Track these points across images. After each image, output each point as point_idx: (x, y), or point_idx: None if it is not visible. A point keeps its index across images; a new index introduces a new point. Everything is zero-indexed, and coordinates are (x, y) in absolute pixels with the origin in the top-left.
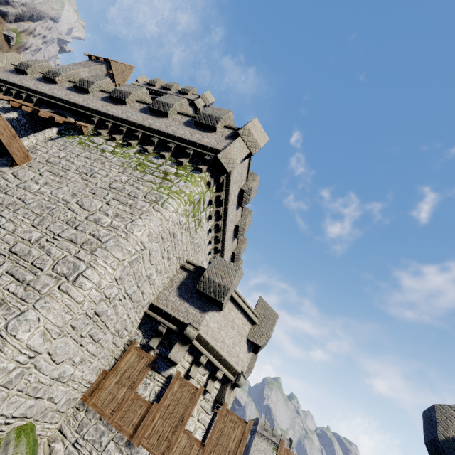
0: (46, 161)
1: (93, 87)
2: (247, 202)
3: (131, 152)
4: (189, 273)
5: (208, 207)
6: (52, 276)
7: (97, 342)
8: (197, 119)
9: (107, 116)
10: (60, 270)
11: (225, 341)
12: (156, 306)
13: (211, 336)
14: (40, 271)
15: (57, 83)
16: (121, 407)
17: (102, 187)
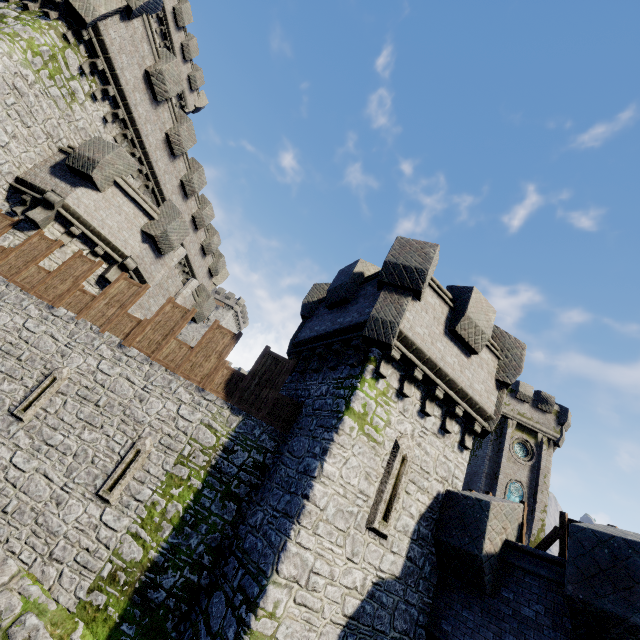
0: None
1: None
2: (165, 95)
3: None
4: (68, 156)
5: (83, 78)
6: None
7: None
8: None
9: None
10: None
11: (107, 222)
12: (22, 179)
13: (85, 211)
14: None
15: None
16: None
17: None
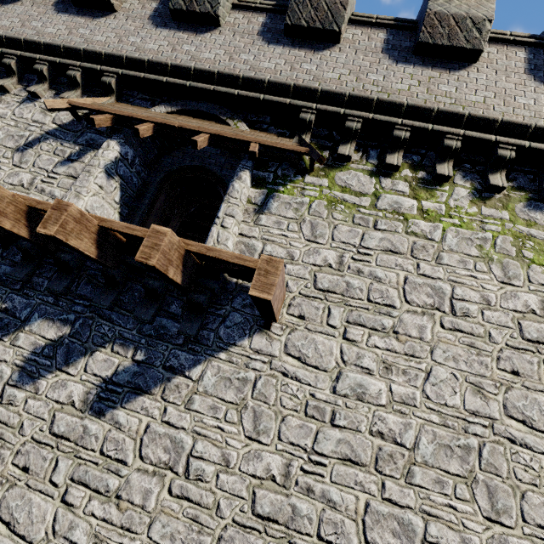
0: (316, 288)
1: (222, 1)
2: None
3: (464, 203)
4: None
5: None
6: None
7: None
8: None
9: (334, 99)
10: None
11: None
12: None
13: None
14: None
15: (114, 9)
16: None
17: (513, 345)
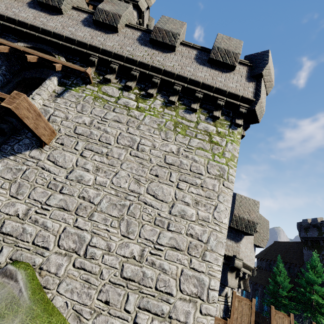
0: (74, 132)
1: (65, 3)
2: None
3: (158, 106)
4: None
5: None
6: (186, 300)
7: None
8: (212, 55)
9: (107, 53)
10: (189, 290)
11: (248, 254)
12: None
13: (243, 257)
14: (171, 297)
15: None
16: None
17: (159, 164)
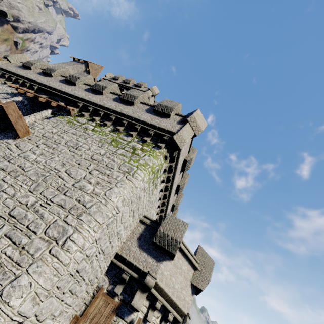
0: (42, 135)
1: (79, 81)
2: (188, 168)
3: (107, 130)
4: (146, 226)
5: (163, 174)
6: (44, 240)
7: (74, 294)
8: (156, 108)
9: (89, 102)
10: (51, 234)
11: (175, 286)
12: (121, 256)
13: (165, 283)
14: (34, 235)
15: (52, 77)
16: None
17: (86, 158)
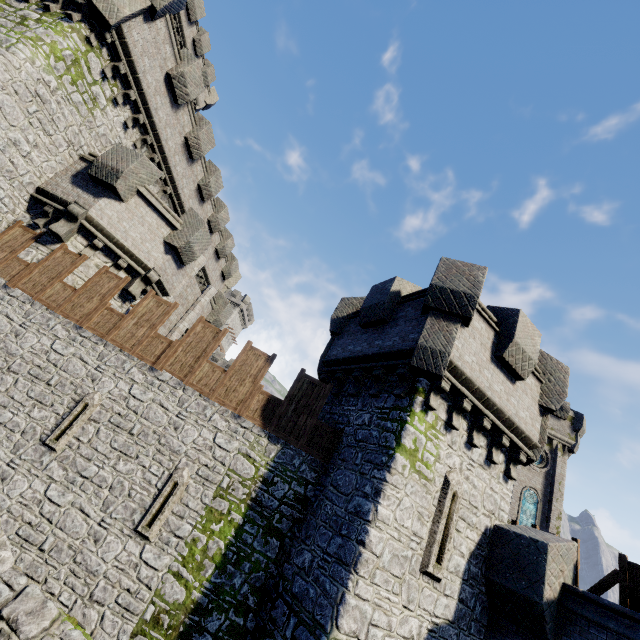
0: None
1: None
2: (186, 98)
3: None
4: (90, 164)
5: (105, 82)
6: None
7: None
8: None
9: None
10: None
11: (130, 234)
12: (43, 189)
13: (108, 223)
14: None
15: None
16: (0, 264)
17: None
